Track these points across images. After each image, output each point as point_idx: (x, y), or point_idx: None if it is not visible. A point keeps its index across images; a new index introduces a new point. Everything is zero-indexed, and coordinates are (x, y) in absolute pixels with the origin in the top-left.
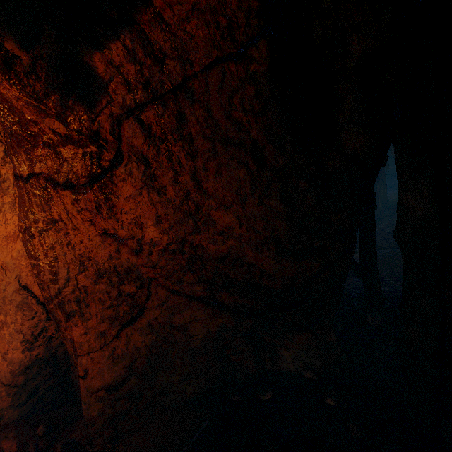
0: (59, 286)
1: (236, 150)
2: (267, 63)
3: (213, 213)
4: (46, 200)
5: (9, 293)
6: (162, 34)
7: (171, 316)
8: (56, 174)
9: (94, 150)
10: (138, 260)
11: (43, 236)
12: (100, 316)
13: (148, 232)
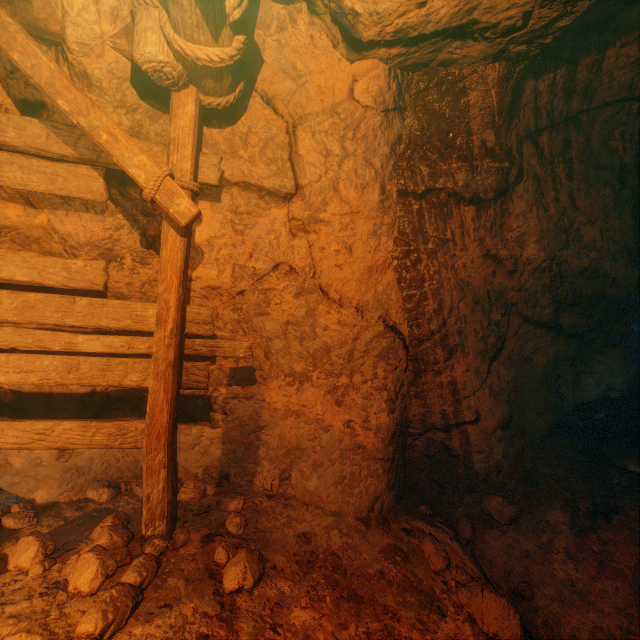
0: (443, 317)
1: (603, 173)
2: None
3: (582, 228)
4: (442, 218)
5: (363, 341)
6: (586, 75)
7: (521, 347)
8: (464, 189)
9: (506, 166)
10: (510, 282)
11: (431, 260)
12: (474, 351)
13: (527, 250)
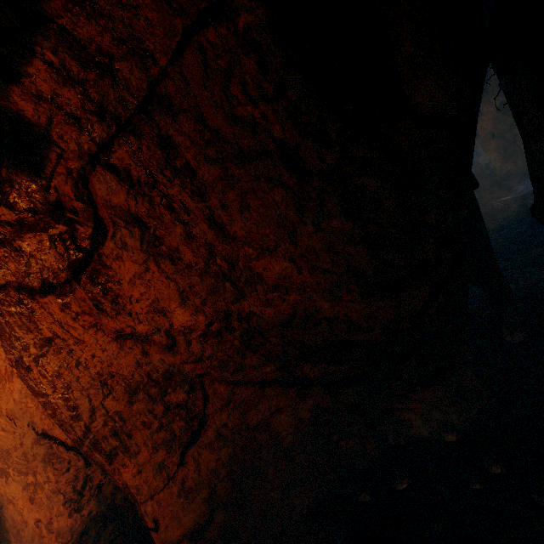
0: (85, 422)
1: (258, 165)
2: (262, 6)
3: (255, 264)
4: (27, 317)
5: (28, 447)
6: (92, 25)
7: (244, 415)
8: (27, 278)
9: (63, 230)
10: (176, 357)
11: (41, 365)
12: (151, 444)
13: (176, 317)
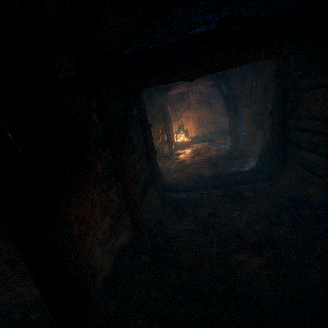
0: None
1: None
2: None
3: None
4: None
5: None
6: None
7: None
8: None
9: None
10: None
11: None
12: None
13: None
